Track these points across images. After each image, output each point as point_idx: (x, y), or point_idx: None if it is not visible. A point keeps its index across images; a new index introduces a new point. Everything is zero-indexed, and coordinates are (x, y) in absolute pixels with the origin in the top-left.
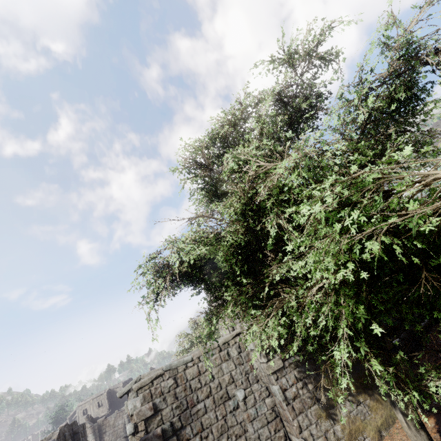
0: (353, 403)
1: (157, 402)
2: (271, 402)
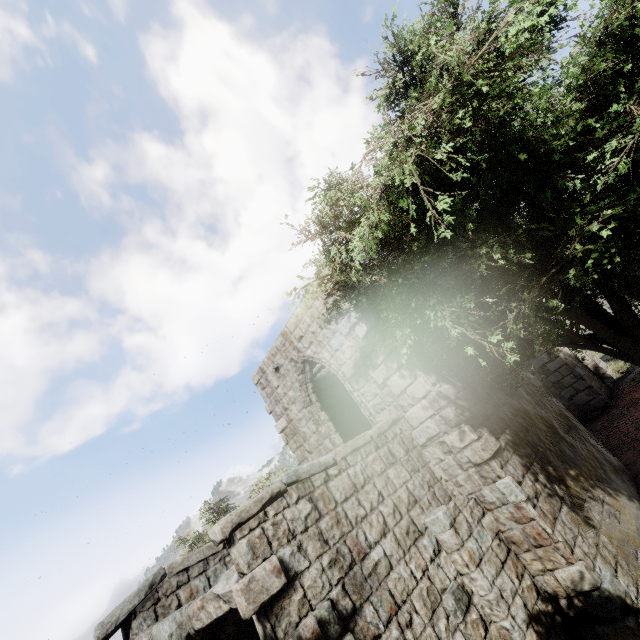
0: (597, 501)
1: (285, 555)
2: (492, 525)
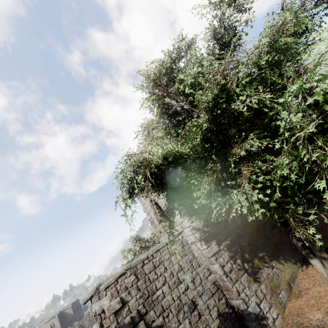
0: (269, 268)
1: (123, 296)
2: (212, 279)
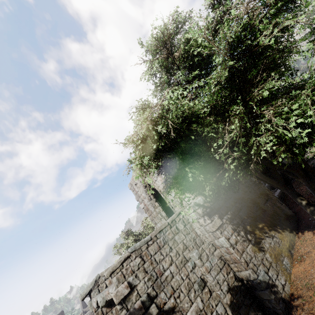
0: (270, 237)
1: (130, 280)
2: (218, 254)
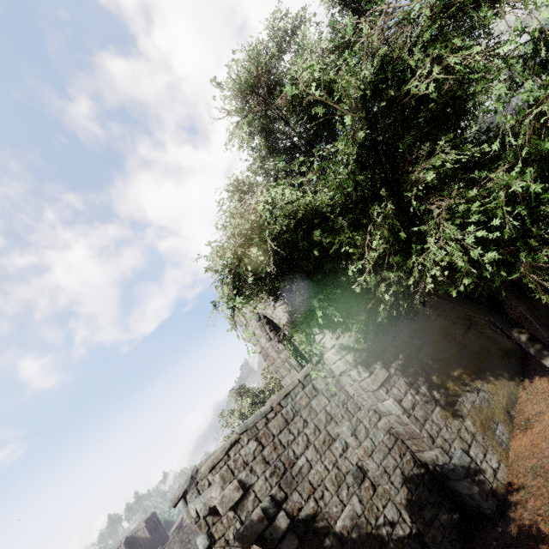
0: (473, 392)
1: (243, 477)
2: (385, 425)
